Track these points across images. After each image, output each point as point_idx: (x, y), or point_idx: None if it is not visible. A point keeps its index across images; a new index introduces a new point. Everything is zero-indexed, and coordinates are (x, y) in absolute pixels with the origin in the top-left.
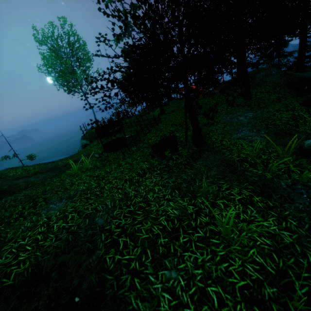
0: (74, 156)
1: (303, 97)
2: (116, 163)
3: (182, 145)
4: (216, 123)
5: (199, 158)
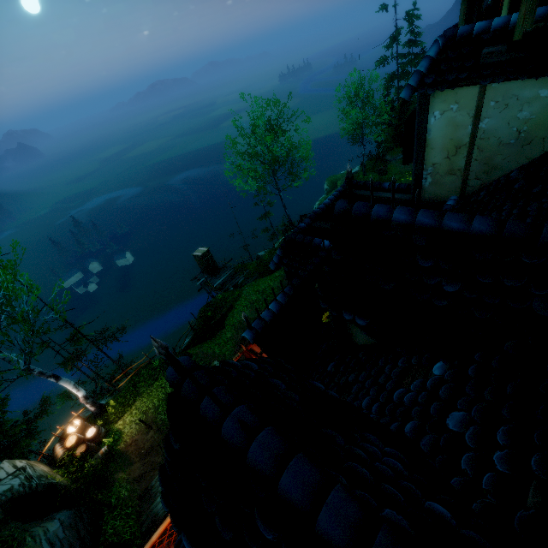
0: None
1: None
2: None
3: None
4: None
5: None
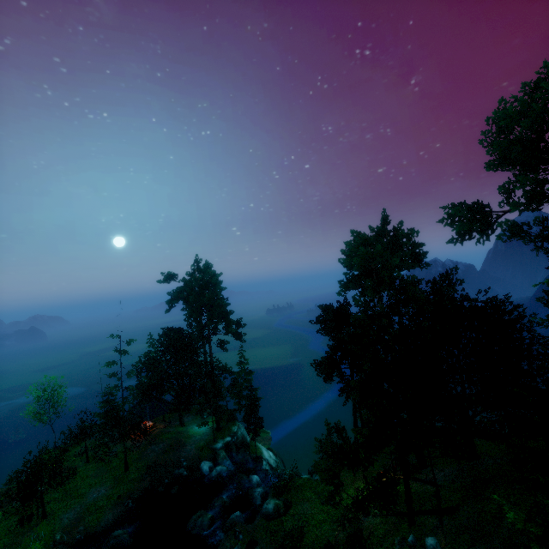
0: (9, 492)
1: (136, 485)
2: (11, 519)
3: (39, 517)
4: (81, 496)
5: (32, 530)
